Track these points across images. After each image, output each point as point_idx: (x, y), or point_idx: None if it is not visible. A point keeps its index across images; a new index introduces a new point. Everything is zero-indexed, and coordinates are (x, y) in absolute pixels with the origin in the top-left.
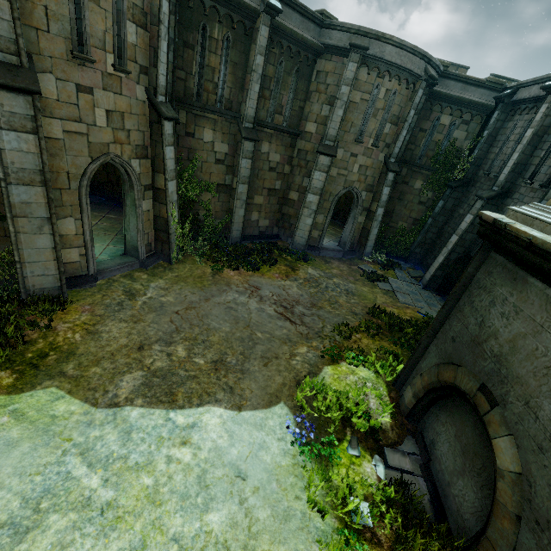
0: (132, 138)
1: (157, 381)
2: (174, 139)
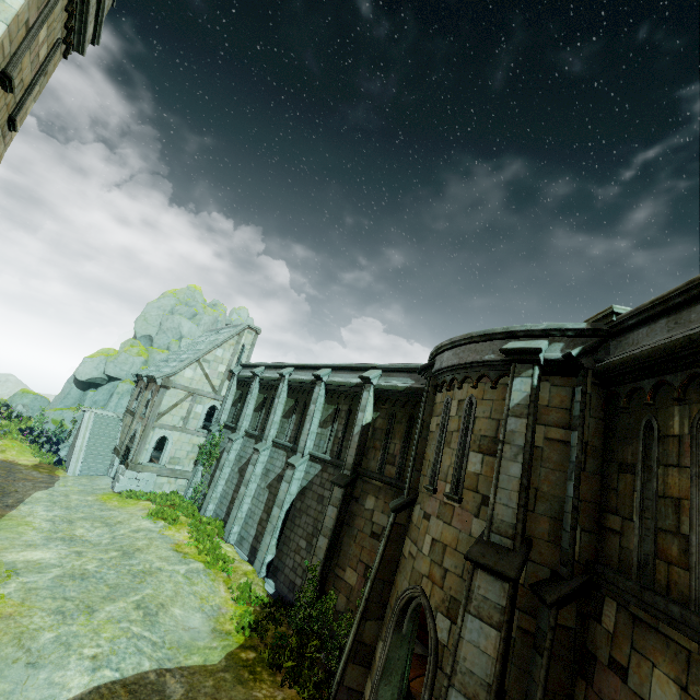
0: (449, 582)
1: (154, 696)
2: (504, 619)
